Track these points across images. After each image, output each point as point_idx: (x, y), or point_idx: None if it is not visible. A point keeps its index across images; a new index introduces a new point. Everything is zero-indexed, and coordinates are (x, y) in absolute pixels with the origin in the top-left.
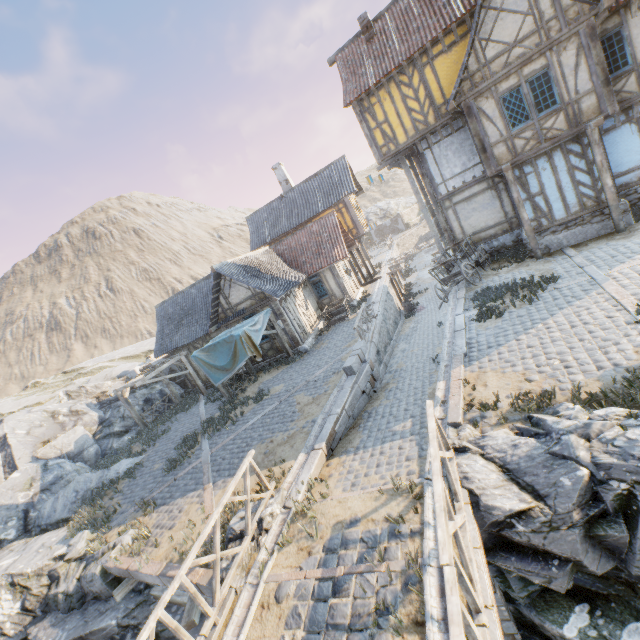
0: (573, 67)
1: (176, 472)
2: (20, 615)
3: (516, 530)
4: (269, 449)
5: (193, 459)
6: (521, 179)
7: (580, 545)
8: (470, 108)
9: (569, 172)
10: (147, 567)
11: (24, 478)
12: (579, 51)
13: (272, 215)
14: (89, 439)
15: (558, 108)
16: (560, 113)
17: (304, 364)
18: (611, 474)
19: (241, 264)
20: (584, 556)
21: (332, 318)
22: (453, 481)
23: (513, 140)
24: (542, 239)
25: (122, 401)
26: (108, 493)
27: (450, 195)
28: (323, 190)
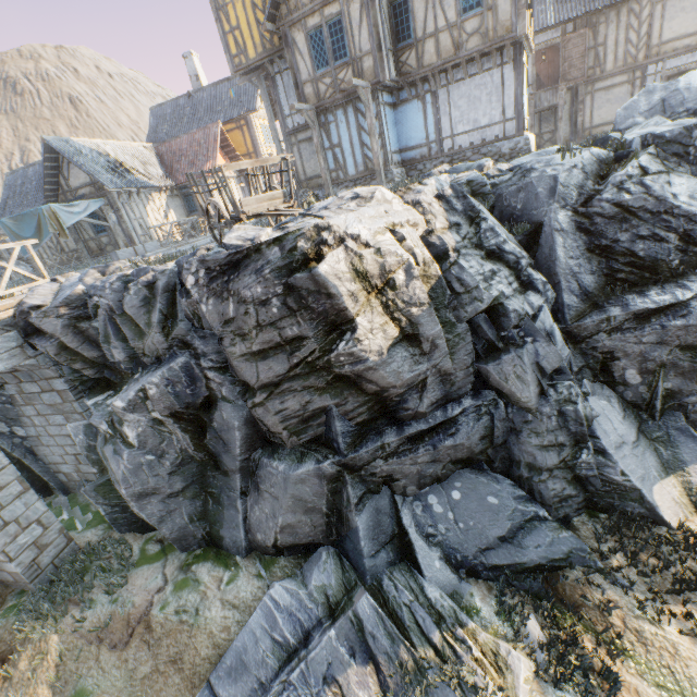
0: (359, 22)
1: None
2: None
3: (31, 316)
4: None
5: None
6: (326, 127)
7: (61, 329)
8: (287, 36)
9: (358, 130)
10: None
11: None
12: (362, 7)
13: (176, 113)
14: None
15: (348, 61)
16: (350, 67)
17: None
18: (95, 292)
19: (90, 147)
20: (64, 336)
21: None
22: (3, 282)
23: (318, 83)
24: (340, 192)
25: None
26: None
27: (296, 131)
28: (230, 99)
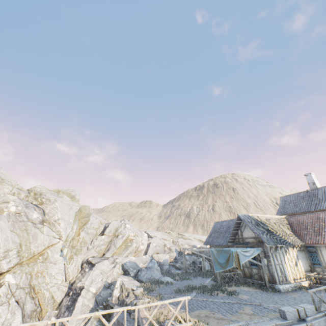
0: None
1: (176, 294)
2: (117, 298)
3: None
4: (209, 315)
5: (185, 295)
6: None
7: None
8: None
9: None
10: (141, 312)
11: (145, 259)
12: None
13: (296, 199)
14: (167, 262)
15: None
16: None
17: (269, 295)
18: None
19: (256, 218)
20: None
21: (319, 284)
22: None
23: None
24: None
25: (183, 254)
26: (157, 284)
27: None
28: None
